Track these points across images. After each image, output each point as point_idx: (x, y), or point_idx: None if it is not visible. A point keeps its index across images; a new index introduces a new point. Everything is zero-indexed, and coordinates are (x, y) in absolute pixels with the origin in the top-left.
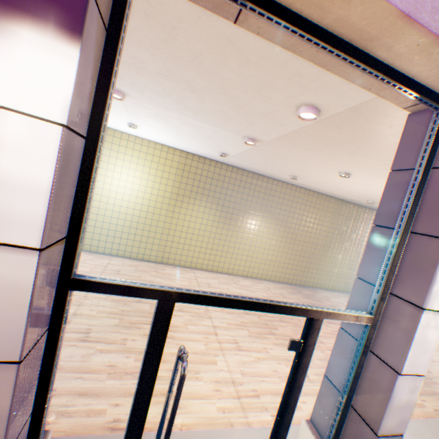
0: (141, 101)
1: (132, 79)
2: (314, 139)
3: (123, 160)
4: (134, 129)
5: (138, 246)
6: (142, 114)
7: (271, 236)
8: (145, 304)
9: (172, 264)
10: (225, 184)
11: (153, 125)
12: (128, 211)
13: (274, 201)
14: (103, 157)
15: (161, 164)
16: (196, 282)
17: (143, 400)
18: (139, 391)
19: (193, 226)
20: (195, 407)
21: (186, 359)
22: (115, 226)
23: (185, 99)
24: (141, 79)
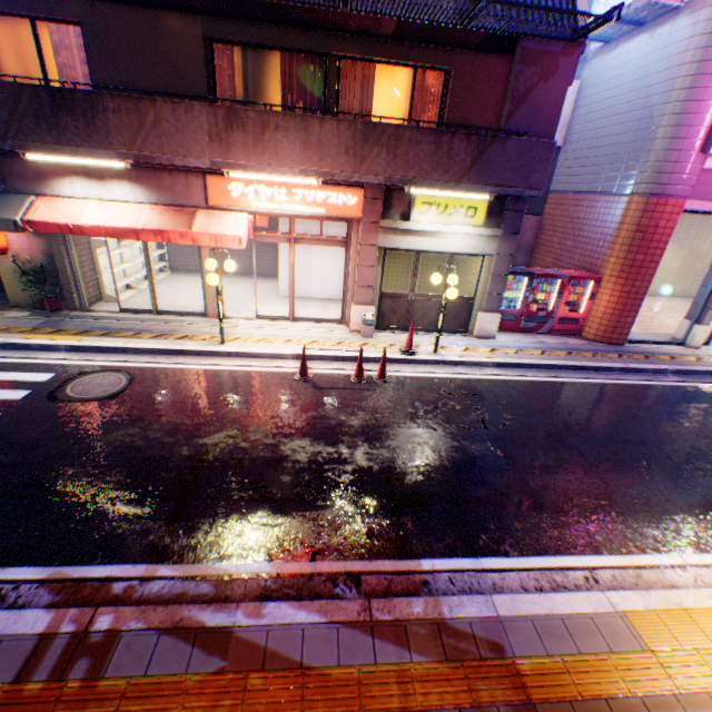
0: None
1: None
2: None
3: None
4: None
5: None
6: None
7: (674, 261)
8: None
9: None
10: None
11: None
12: None
13: (681, 230)
14: None
15: None
16: None
17: None
18: None
19: None
20: None
21: None
22: None
23: None
24: None
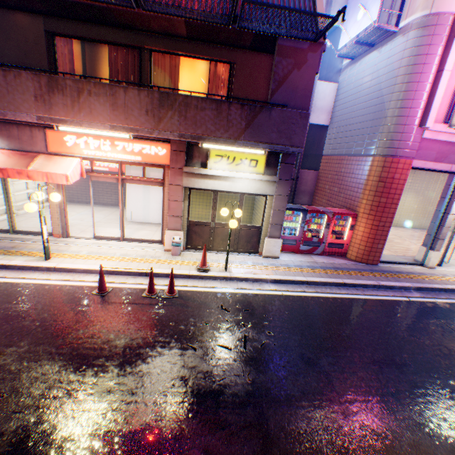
0: None
1: None
2: None
3: None
4: None
5: None
6: None
7: (413, 204)
8: None
9: None
10: None
11: None
12: None
13: (416, 184)
14: None
15: None
16: None
17: (451, 237)
18: (451, 235)
19: None
20: None
21: None
22: None
23: None
24: None
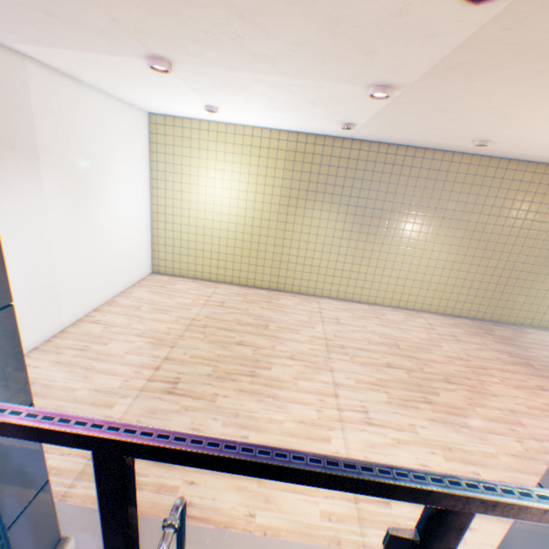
0: (194, 67)
1: (156, 31)
2: (516, 51)
3: (215, 162)
4: (218, 115)
5: (247, 271)
6: (210, 89)
7: (439, 247)
8: (246, 349)
9: (290, 292)
10: (358, 173)
11: (233, 103)
12: (229, 228)
13: (445, 190)
14: (192, 161)
15: (263, 159)
16: (319, 317)
17: None
18: None
19: (314, 241)
20: (288, 504)
21: (165, 542)
22: (217, 248)
23: (242, 41)
24: (165, 25)
